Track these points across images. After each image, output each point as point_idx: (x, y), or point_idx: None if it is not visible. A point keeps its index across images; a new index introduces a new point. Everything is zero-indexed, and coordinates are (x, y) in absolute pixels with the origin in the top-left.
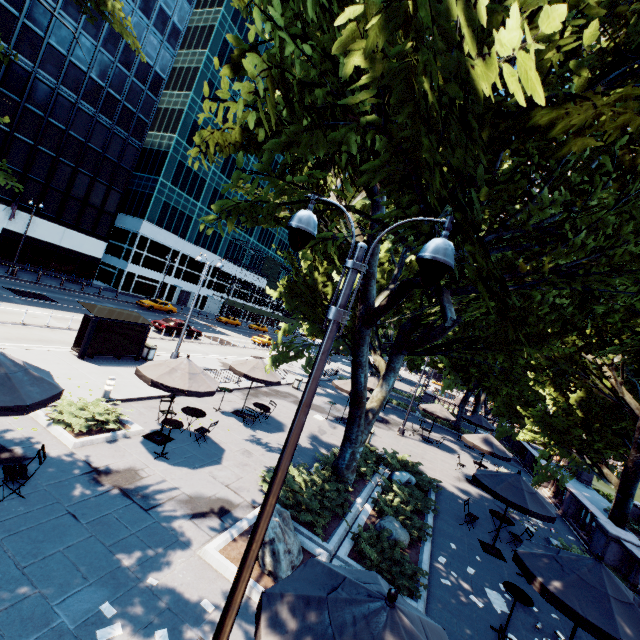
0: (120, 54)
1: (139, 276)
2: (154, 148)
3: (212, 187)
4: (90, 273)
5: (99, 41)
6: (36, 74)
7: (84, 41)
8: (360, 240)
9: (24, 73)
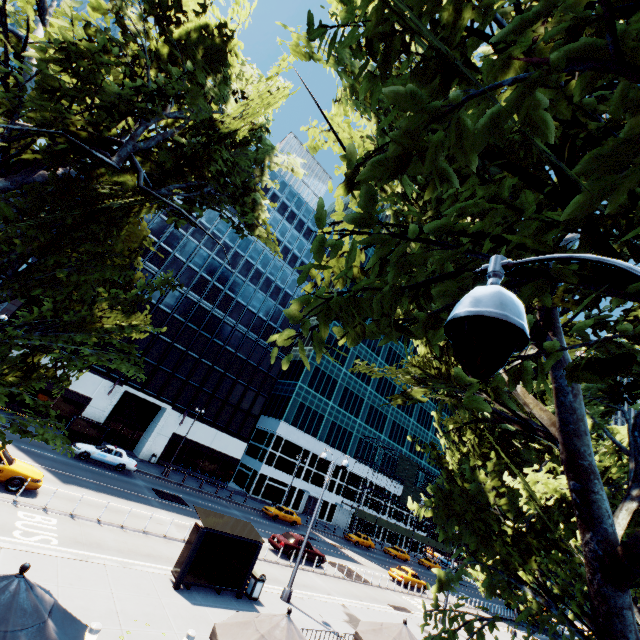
0: (280, 299)
1: (270, 478)
2: (297, 359)
3: (343, 386)
4: (228, 474)
5: (268, 294)
6: (225, 319)
7: (258, 295)
8: (542, 413)
9: (218, 320)
